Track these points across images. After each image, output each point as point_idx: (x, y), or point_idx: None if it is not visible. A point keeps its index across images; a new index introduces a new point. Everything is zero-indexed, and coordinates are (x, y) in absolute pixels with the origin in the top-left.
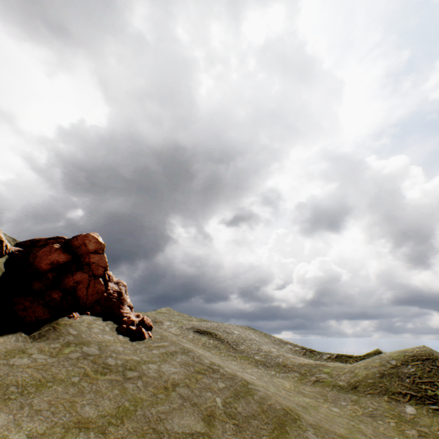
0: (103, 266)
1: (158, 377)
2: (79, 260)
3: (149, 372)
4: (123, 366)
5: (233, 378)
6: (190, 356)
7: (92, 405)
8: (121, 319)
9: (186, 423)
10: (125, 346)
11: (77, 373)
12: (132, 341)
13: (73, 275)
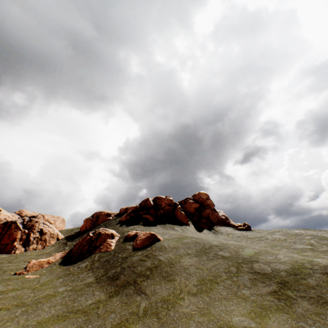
0: (213, 204)
1: (274, 238)
2: (202, 204)
3: (269, 238)
4: (256, 237)
5: (313, 235)
6: (281, 232)
7: (259, 244)
8: (233, 226)
9: (302, 246)
10: (248, 233)
11: (242, 239)
12: (248, 232)
13: (204, 211)
